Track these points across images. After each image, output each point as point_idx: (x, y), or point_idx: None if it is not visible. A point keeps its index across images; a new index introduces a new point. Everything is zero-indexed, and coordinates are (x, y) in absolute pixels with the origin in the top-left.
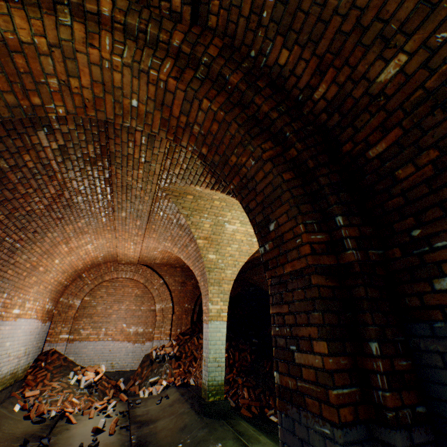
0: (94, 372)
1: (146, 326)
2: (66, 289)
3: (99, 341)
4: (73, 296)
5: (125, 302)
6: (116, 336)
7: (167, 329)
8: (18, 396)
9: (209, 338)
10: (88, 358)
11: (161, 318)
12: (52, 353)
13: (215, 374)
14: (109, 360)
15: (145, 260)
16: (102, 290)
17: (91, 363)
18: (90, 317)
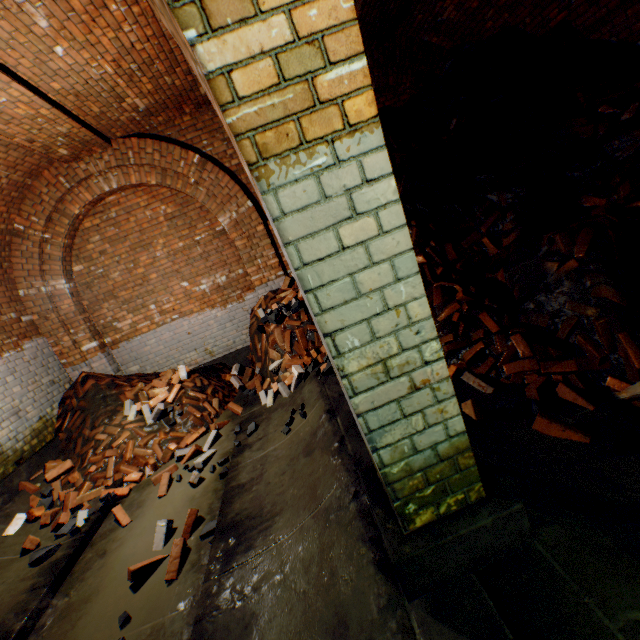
0: (167, 386)
1: (227, 269)
2: (13, 271)
3: (159, 328)
4: (39, 278)
5: (156, 243)
6: (183, 310)
7: (268, 258)
8: (30, 489)
9: (302, 278)
10: (161, 359)
11: (246, 241)
12: (83, 381)
13: (408, 430)
14: (197, 347)
15: (102, 115)
16: (93, 241)
17: (171, 363)
18: (112, 298)
